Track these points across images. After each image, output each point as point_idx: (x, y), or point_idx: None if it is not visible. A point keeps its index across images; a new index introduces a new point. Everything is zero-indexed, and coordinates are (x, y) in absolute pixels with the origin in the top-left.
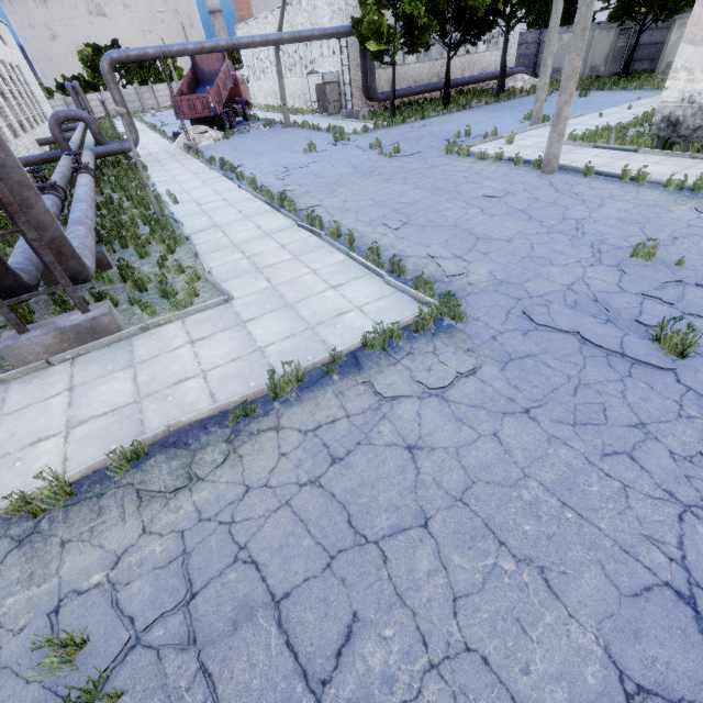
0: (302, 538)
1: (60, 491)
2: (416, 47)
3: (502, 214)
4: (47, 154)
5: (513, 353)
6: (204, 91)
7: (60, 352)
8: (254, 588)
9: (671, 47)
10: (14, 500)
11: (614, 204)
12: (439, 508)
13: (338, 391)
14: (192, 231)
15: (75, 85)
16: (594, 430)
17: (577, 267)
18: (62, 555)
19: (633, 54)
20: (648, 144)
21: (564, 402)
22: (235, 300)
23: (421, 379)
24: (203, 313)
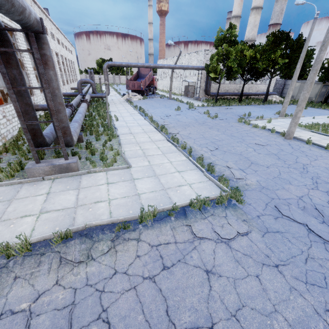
0: (138, 314)
1: (25, 247)
2: (231, 78)
3: (264, 154)
4: (73, 93)
5: (269, 228)
6: (140, 81)
7: (50, 175)
8: None
9: None
10: (2, 246)
11: (323, 160)
12: (221, 318)
13: (173, 226)
14: (121, 133)
15: (91, 71)
16: (319, 290)
17: (304, 188)
18: (12, 284)
19: None
20: None
21: (299, 266)
22: (132, 168)
23: (217, 231)
24: (116, 171)
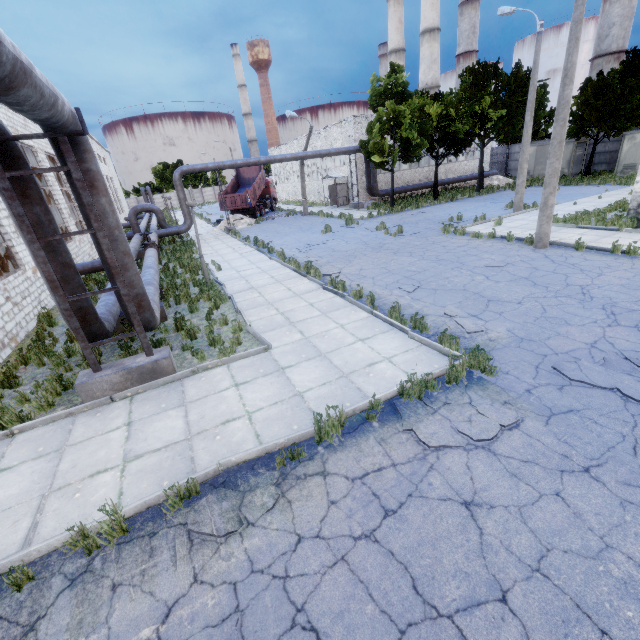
0: (364, 604)
1: (117, 527)
2: (411, 159)
3: (507, 281)
4: None
5: (553, 407)
6: (243, 191)
7: (123, 389)
8: None
9: (625, 154)
10: (75, 533)
11: (613, 273)
12: (515, 578)
13: (380, 438)
14: (233, 291)
15: (147, 189)
16: None
17: (594, 327)
18: (112, 600)
19: (591, 159)
20: (629, 225)
21: (625, 462)
22: (273, 349)
23: (463, 430)
24: (246, 360)
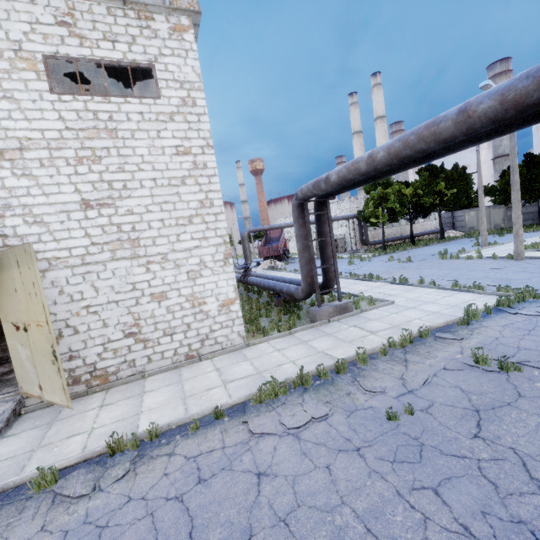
0: None
1: (408, 339)
2: (396, 220)
3: (511, 273)
4: None
5: None
6: (270, 245)
7: (332, 317)
8: (539, 352)
9: None
10: (392, 340)
11: None
12: None
13: (501, 317)
14: None
15: None
16: None
17: None
18: (431, 353)
19: None
20: None
21: None
22: (395, 303)
23: None
24: (384, 307)
